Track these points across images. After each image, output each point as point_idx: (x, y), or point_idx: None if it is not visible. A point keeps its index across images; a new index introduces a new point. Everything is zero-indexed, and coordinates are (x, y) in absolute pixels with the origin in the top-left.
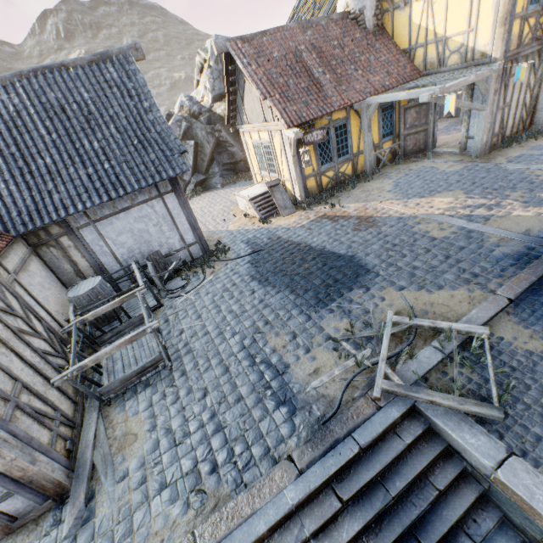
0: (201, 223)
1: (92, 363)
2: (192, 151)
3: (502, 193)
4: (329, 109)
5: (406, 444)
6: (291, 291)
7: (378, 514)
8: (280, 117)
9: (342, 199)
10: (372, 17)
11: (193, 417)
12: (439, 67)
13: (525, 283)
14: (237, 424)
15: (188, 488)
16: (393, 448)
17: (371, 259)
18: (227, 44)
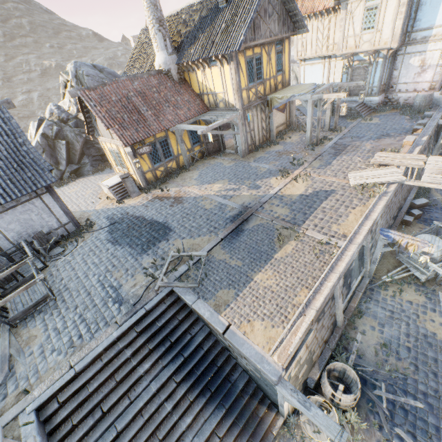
0: (76, 205)
1: (3, 304)
2: (64, 148)
3: (243, 181)
4: (152, 133)
5: (167, 305)
6: (129, 246)
7: (155, 334)
8: (119, 140)
9: (169, 185)
10: (177, 74)
11: (70, 319)
12: (216, 107)
13: (230, 230)
14: (93, 316)
15: (67, 347)
16: (161, 308)
17: (174, 223)
18: (78, 92)
